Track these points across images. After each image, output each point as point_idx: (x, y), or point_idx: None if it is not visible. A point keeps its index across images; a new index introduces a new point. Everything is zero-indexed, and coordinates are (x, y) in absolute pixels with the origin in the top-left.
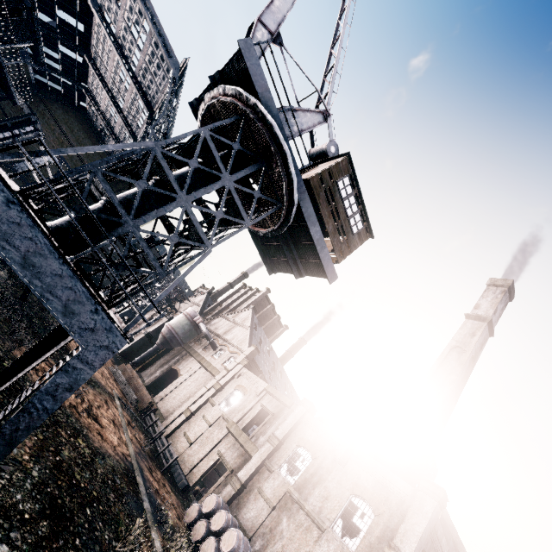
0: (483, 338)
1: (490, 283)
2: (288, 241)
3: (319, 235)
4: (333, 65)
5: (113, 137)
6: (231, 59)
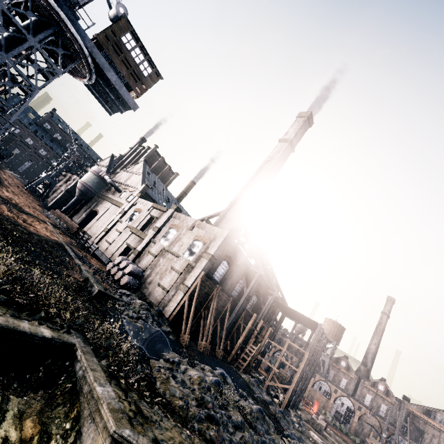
0: (286, 153)
1: (298, 116)
2: (105, 86)
3: (115, 78)
4: None
5: None
6: None
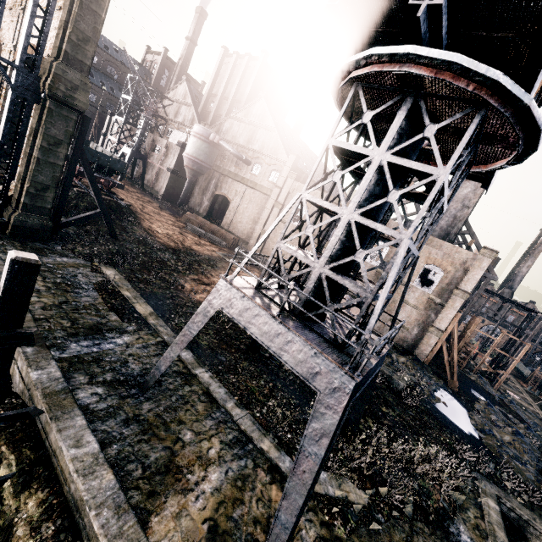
0: None
1: None
2: None
3: None
4: None
5: None
6: None
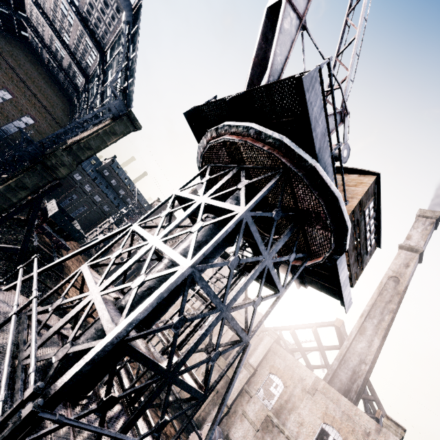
0: (414, 267)
1: (420, 214)
2: None
3: (345, 275)
4: (350, 42)
5: (62, 71)
6: (268, 85)
